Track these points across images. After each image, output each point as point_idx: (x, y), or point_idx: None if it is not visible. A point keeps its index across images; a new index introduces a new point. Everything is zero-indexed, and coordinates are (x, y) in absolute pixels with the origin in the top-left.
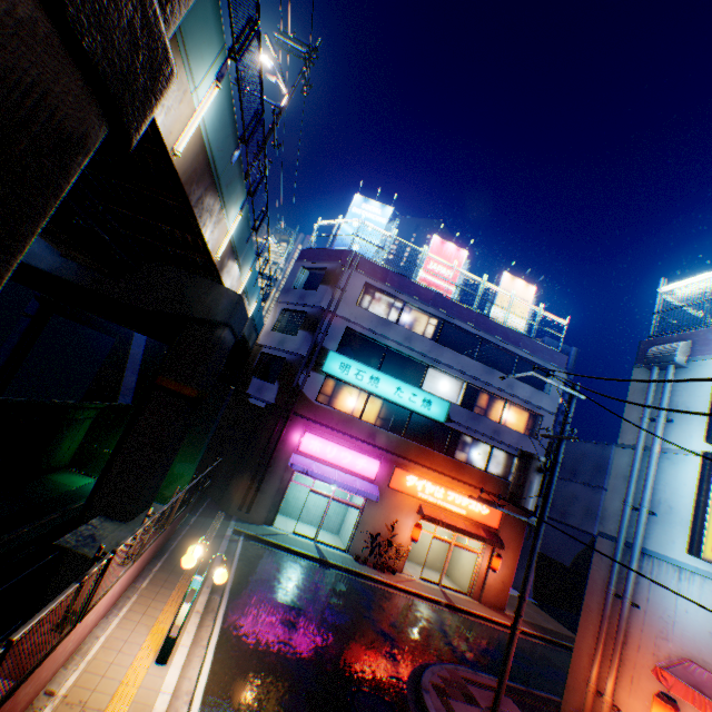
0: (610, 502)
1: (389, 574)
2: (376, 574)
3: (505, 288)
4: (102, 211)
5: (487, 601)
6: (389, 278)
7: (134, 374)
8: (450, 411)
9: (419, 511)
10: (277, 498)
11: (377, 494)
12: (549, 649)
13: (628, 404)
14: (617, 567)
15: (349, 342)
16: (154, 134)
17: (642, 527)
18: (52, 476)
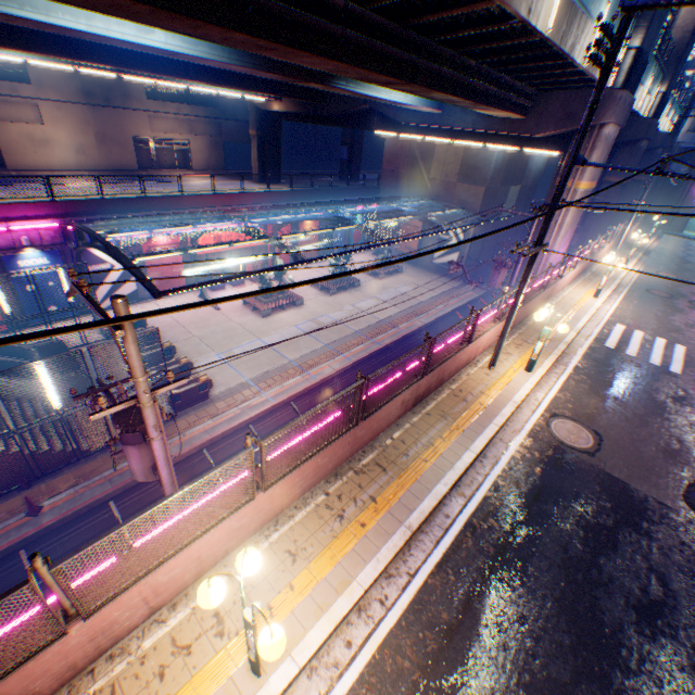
0: None
1: None
2: None
3: None
4: None
5: None
6: None
7: None
8: None
9: None
10: (684, 221)
11: None
12: None
13: None
14: None
15: None
16: None
17: None
18: None
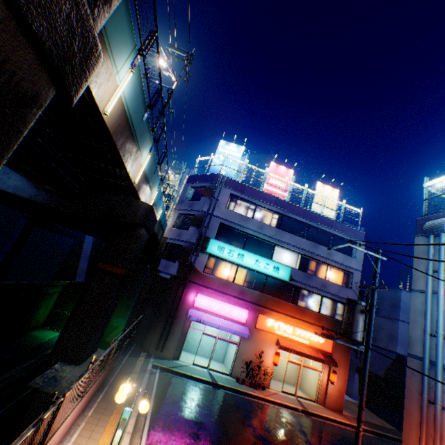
0: (413, 331)
1: (261, 390)
2: (252, 391)
3: (319, 192)
4: (61, 157)
5: (330, 405)
6: (246, 190)
7: (85, 261)
8: (291, 273)
9: (277, 343)
10: (181, 340)
11: (248, 333)
12: (377, 440)
13: (415, 261)
14: (427, 380)
15: (223, 232)
16: (91, 101)
17: (440, 349)
18: (32, 332)
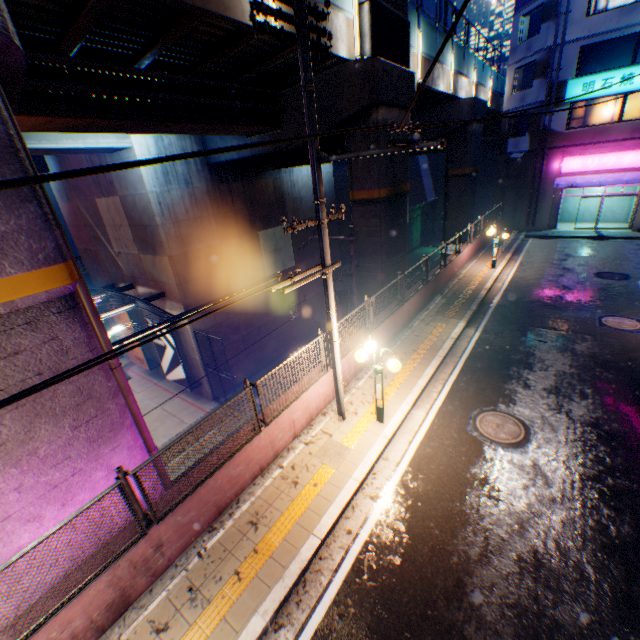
0: None
1: None
2: None
3: None
4: None
5: None
6: None
7: (427, 179)
8: None
9: None
10: (552, 212)
11: None
12: None
13: None
14: None
15: (588, 58)
16: None
17: None
18: (416, 252)
